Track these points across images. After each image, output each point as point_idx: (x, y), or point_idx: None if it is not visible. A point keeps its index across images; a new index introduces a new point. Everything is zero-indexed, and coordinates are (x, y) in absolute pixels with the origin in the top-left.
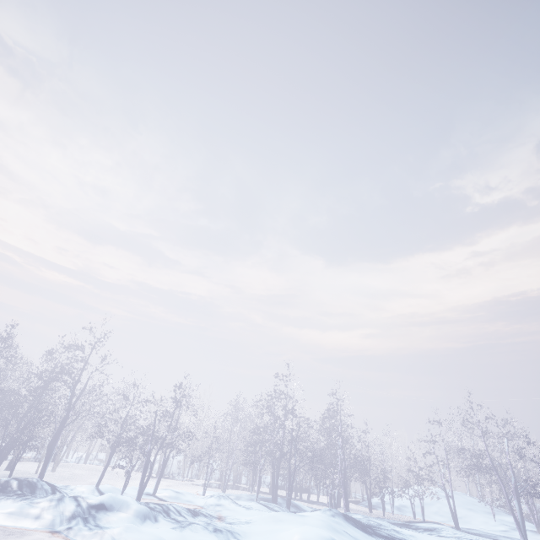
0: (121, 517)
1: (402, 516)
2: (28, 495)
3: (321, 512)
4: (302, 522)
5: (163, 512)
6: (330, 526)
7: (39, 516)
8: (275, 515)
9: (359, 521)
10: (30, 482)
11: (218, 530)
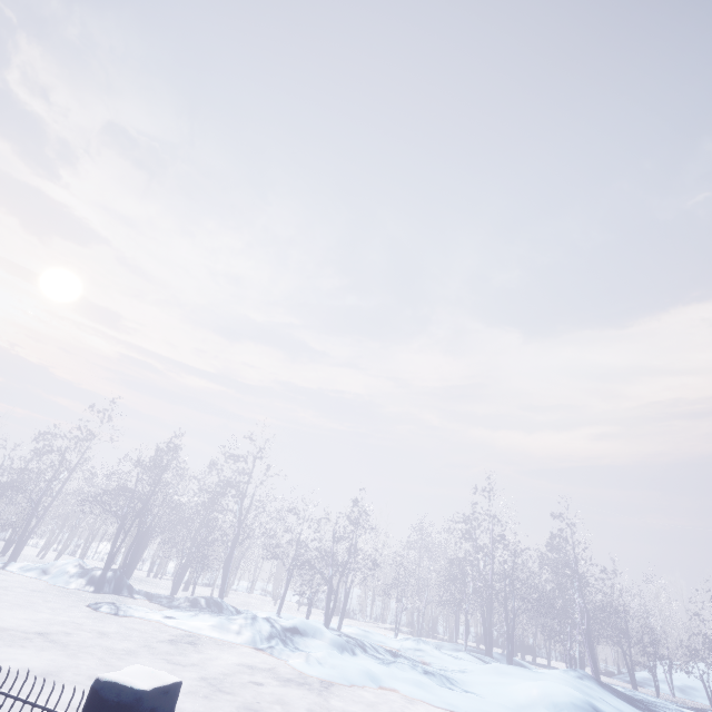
0: (317, 644)
1: (688, 702)
2: (220, 613)
3: (562, 672)
4: (537, 679)
5: (358, 647)
6: (578, 689)
7: (239, 632)
8: (497, 666)
9: (620, 691)
10: (216, 601)
11: (429, 672)
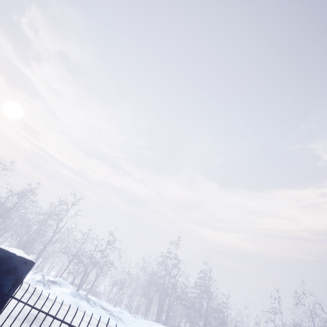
0: (62, 290)
1: None
2: None
3: None
4: None
5: (86, 299)
6: None
7: None
8: (150, 321)
9: None
10: None
11: (112, 314)
